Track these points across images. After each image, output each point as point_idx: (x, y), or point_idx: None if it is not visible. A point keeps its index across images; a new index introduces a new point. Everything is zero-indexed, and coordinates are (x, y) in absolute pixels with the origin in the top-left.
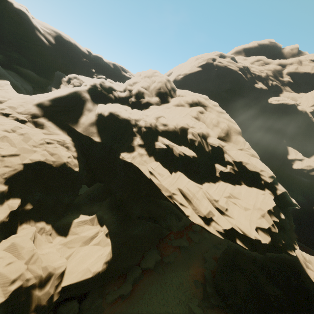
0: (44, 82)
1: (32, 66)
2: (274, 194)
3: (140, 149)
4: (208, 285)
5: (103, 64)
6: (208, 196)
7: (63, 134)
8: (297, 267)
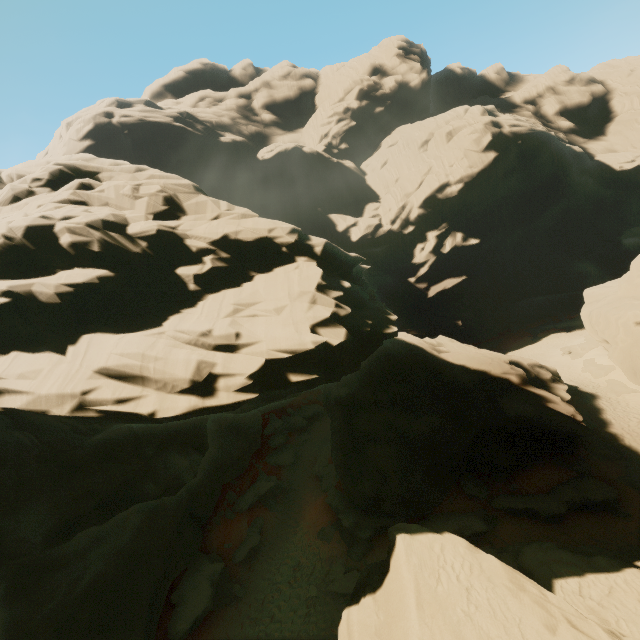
0: None
1: None
2: (314, 257)
3: None
4: (343, 516)
5: None
6: (185, 338)
7: None
8: (428, 362)
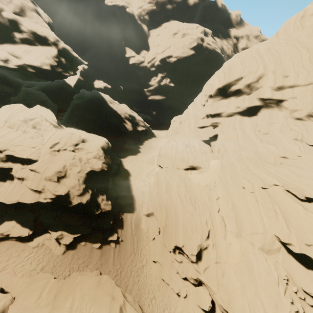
0: None
1: None
2: (57, 48)
3: None
4: None
5: None
6: (6, 50)
7: None
8: (104, 103)
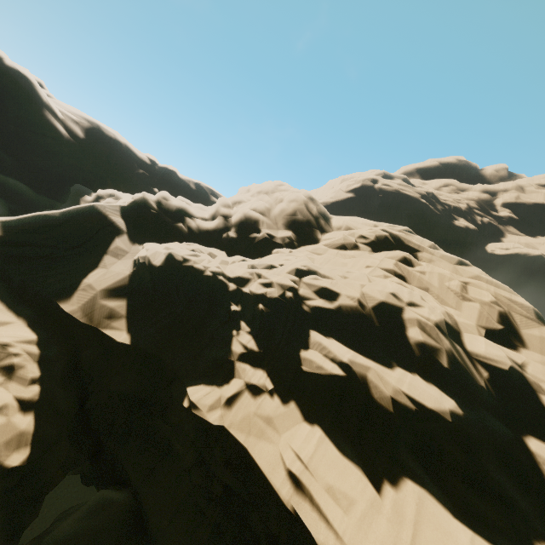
0: (44, 203)
1: (25, 174)
2: None
3: (252, 373)
4: None
5: (176, 181)
6: None
7: (11, 322)
8: None
